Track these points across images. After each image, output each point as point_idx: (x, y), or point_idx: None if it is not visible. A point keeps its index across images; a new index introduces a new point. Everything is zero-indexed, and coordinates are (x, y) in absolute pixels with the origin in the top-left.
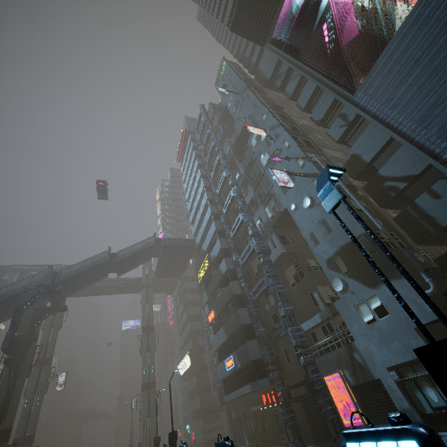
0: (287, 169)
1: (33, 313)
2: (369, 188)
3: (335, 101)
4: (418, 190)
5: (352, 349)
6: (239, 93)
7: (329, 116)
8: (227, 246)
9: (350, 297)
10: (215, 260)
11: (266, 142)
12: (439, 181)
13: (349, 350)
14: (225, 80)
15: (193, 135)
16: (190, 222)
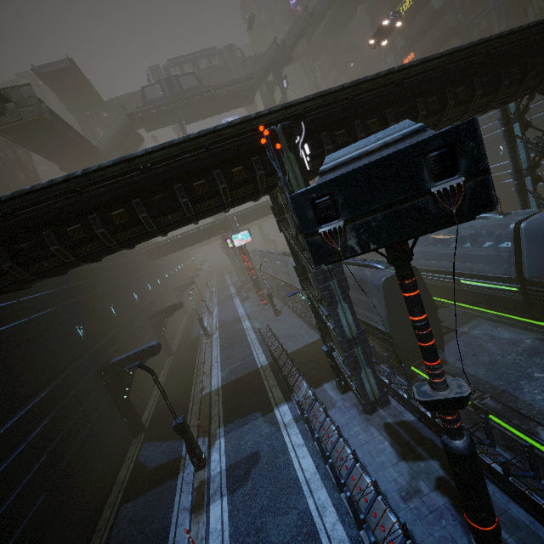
0: None
1: (267, 86)
2: None
3: None
4: None
5: None
6: None
7: None
8: None
9: None
10: None
11: None
12: None
13: None
14: None
15: None
16: None
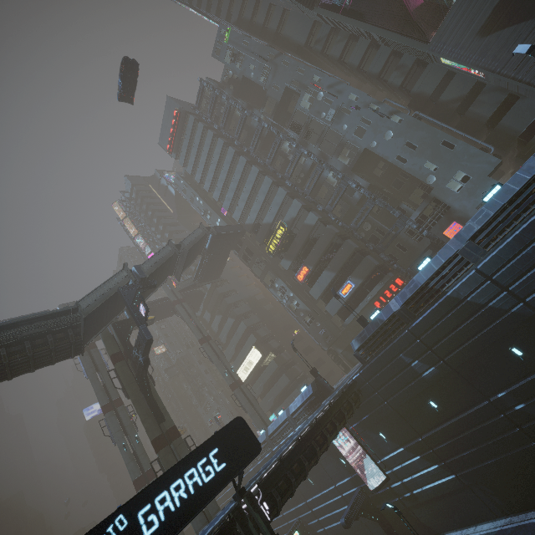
0: (359, 117)
1: (116, 328)
2: (433, 114)
3: (389, 58)
4: (465, 106)
5: (450, 213)
6: (267, 60)
7: (383, 71)
8: (305, 204)
9: (442, 183)
10: (293, 222)
11: (324, 101)
12: (479, 96)
13: (448, 216)
14: (236, 49)
15: (194, 115)
16: (225, 210)
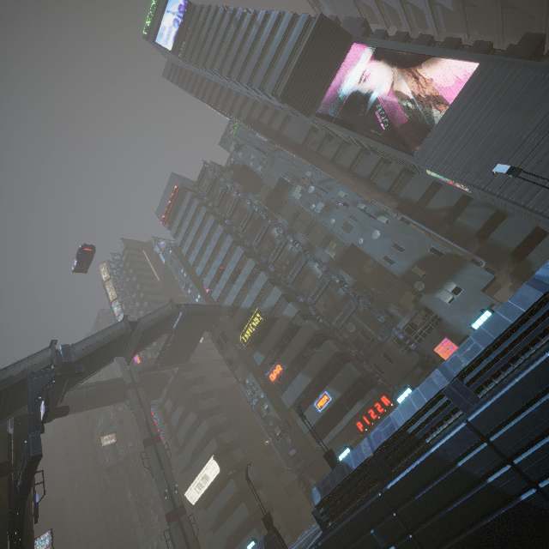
0: (347, 213)
1: (16, 424)
2: (421, 219)
3: (378, 164)
4: (453, 216)
5: (442, 327)
6: (266, 153)
7: (373, 175)
8: (286, 293)
9: (431, 291)
10: (271, 310)
11: (315, 194)
12: (466, 208)
13: (440, 329)
14: (240, 141)
15: (192, 192)
16: (206, 287)
